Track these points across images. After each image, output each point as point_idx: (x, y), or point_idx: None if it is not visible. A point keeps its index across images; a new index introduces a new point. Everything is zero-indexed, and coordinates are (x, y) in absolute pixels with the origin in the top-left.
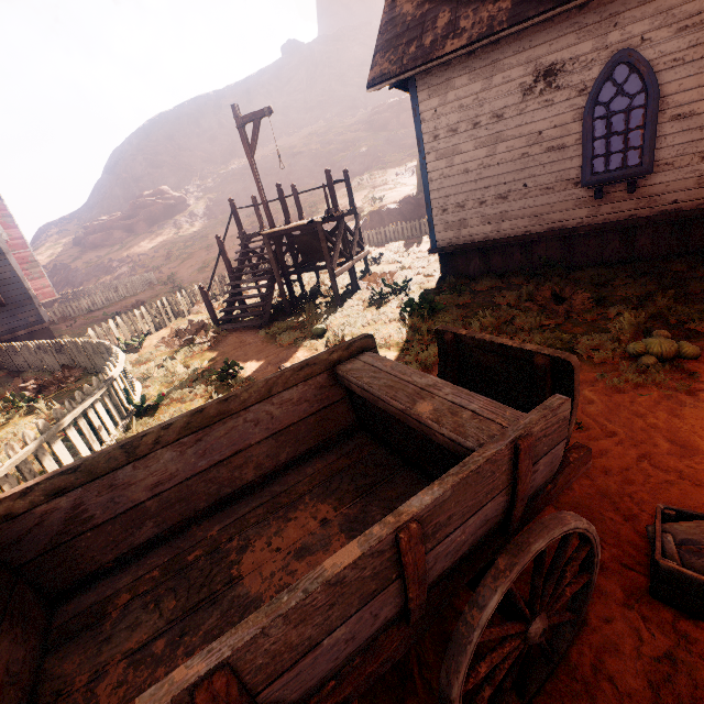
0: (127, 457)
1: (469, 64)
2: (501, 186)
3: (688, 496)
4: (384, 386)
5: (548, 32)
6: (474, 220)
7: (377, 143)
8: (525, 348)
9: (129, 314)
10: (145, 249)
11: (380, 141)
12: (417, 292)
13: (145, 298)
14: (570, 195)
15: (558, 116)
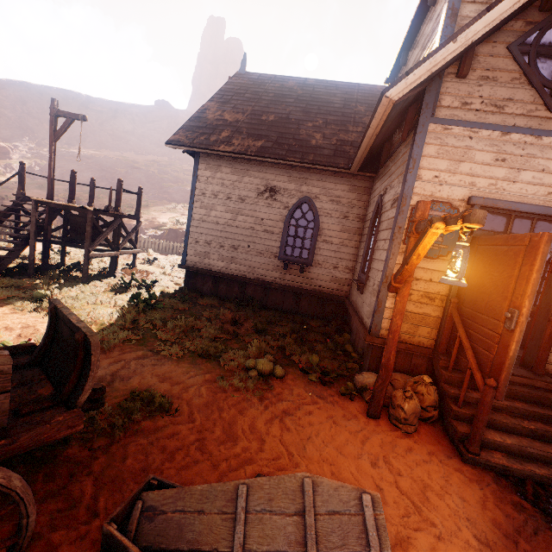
0: None
1: (233, 163)
2: (235, 240)
3: (201, 473)
4: None
5: (276, 169)
6: (215, 255)
7: None
8: (78, 324)
9: None
10: None
11: None
12: (157, 291)
13: None
14: (272, 261)
15: (273, 214)
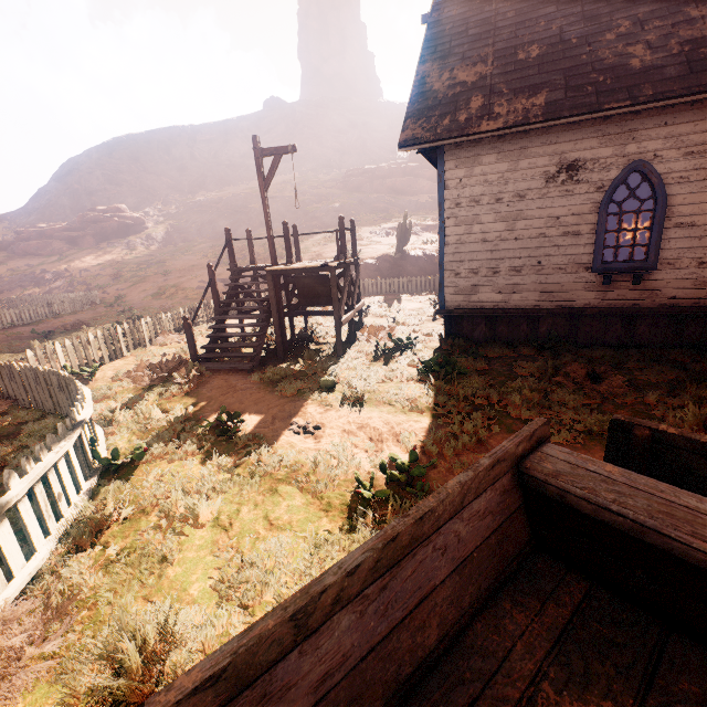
0: (294, 635)
1: (498, 145)
2: (516, 259)
3: None
4: (656, 512)
5: (574, 133)
6: (486, 287)
7: (351, 202)
8: None
9: (81, 337)
10: (89, 265)
11: (353, 200)
12: (425, 351)
13: (86, 319)
14: (580, 277)
15: (576, 205)
